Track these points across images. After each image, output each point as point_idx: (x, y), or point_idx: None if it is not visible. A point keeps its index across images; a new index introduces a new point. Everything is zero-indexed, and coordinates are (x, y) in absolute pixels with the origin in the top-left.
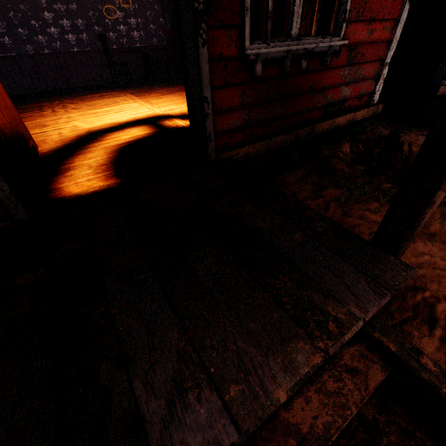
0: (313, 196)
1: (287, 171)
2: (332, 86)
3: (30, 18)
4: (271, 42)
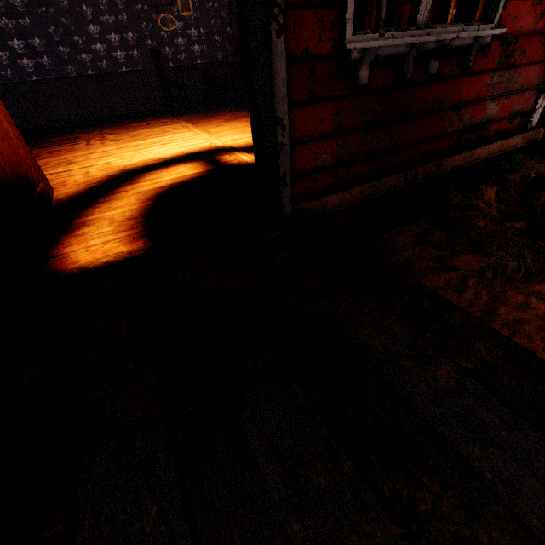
0: (438, 267)
1: (395, 225)
2: (472, 101)
3: (73, 33)
4: (385, 32)
